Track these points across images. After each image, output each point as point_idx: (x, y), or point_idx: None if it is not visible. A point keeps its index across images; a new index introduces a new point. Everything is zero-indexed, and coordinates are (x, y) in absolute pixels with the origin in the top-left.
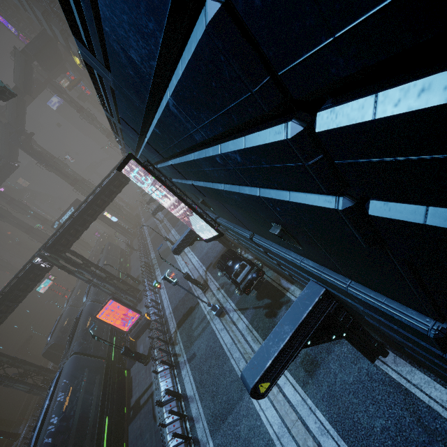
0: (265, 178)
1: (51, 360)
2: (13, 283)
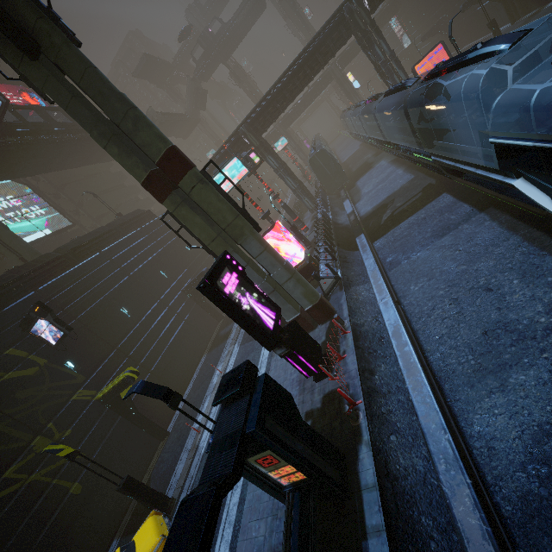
0: None
1: (314, 171)
2: (317, 41)
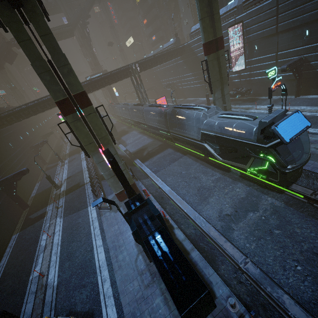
0: None
1: None
2: (117, 71)
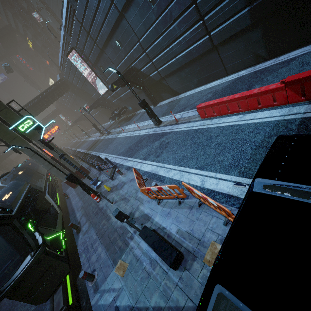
0: (106, 8)
1: None
2: None
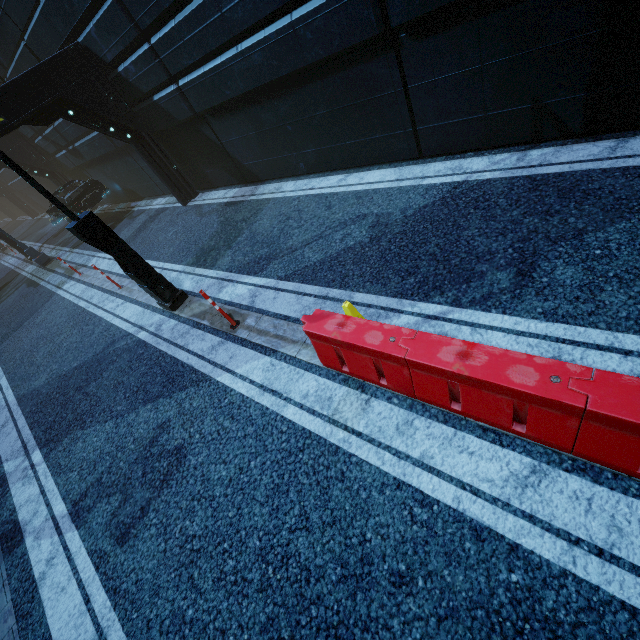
0: None
1: None
2: None
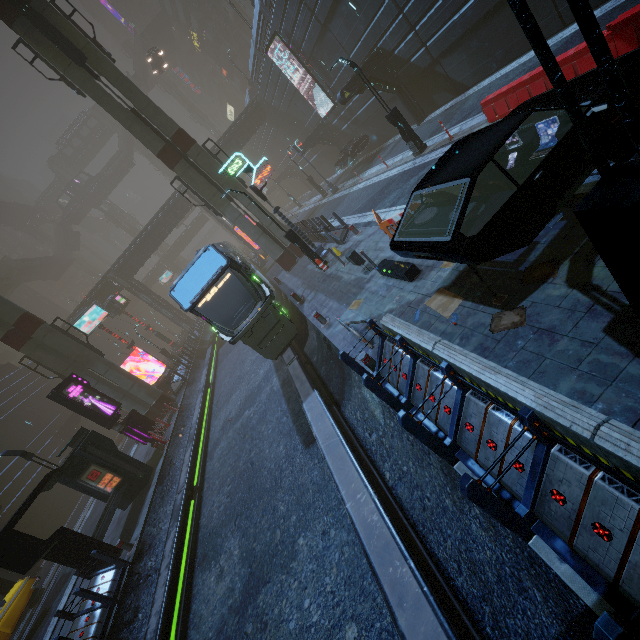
0: None
1: None
2: (165, 210)
